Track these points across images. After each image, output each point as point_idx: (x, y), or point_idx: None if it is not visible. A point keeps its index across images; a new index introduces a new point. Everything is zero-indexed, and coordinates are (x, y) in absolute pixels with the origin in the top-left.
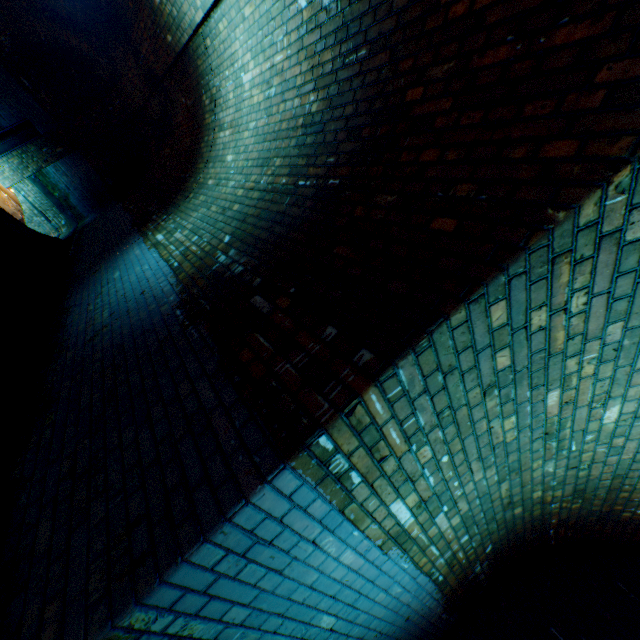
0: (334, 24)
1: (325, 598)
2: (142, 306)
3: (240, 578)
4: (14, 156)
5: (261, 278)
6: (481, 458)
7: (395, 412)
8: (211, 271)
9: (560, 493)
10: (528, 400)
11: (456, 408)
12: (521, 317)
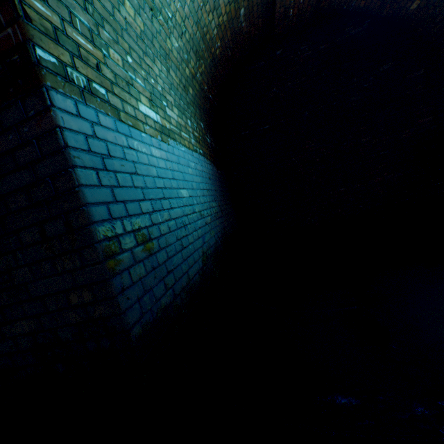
0: None
1: (172, 181)
2: None
3: (123, 186)
4: None
5: None
6: (145, 54)
7: (59, 14)
8: None
9: (193, 63)
10: None
11: (91, 2)
12: None
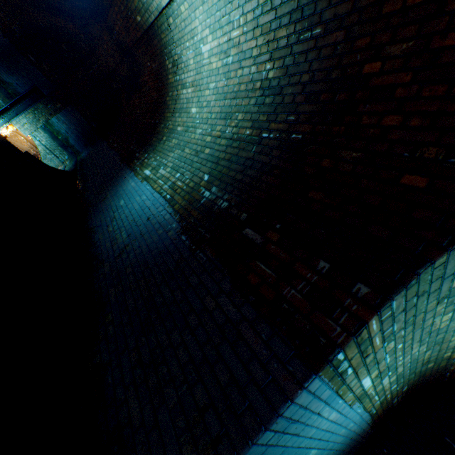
0: (289, 7)
1: (315, 441)
2: (151, 230)
3: (277, 444)
4: (29, 113)
5: (246, 213)
6: (420, 340)
7: (382, 327)
8: (200, 204)
9: None
10: None
11: (417, 315)
12: None
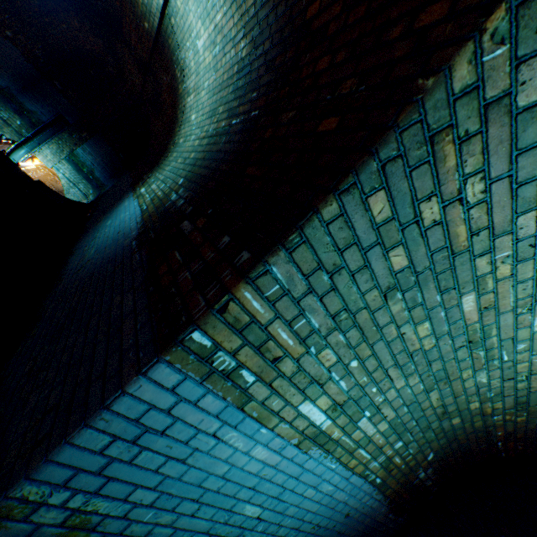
0: None
1: (244, 489)
2: (115, 242)
3: (137, 463)
4: (53, 143)
5: (192, 206)
6: (399, 365)
7: (279, 312)
8: (164, 208)
9: (501, 405)
10: (440, 305)
11: (355, 311)
12: (408, 210)
